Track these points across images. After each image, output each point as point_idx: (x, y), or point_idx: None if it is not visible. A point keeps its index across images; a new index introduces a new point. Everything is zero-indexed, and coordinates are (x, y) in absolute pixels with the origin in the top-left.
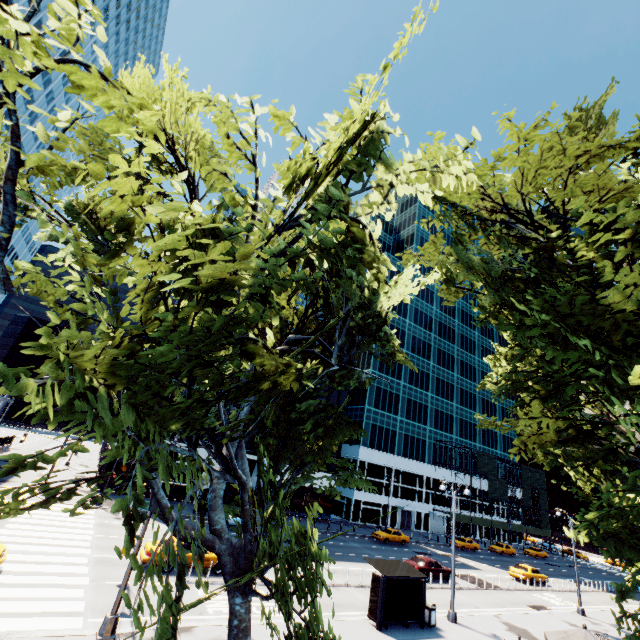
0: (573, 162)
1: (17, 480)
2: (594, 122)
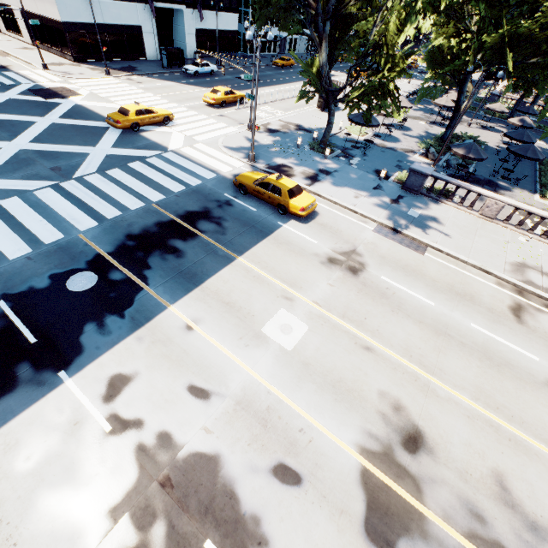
0: None
1: (6, 64)
2: None
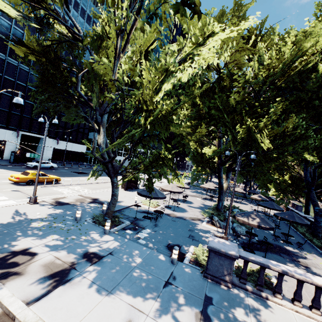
0: (237, 48)
1: None
2: (242, 15)
